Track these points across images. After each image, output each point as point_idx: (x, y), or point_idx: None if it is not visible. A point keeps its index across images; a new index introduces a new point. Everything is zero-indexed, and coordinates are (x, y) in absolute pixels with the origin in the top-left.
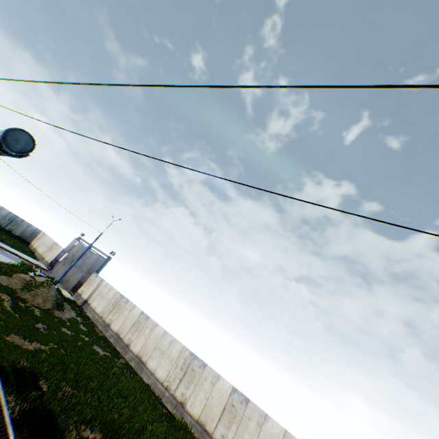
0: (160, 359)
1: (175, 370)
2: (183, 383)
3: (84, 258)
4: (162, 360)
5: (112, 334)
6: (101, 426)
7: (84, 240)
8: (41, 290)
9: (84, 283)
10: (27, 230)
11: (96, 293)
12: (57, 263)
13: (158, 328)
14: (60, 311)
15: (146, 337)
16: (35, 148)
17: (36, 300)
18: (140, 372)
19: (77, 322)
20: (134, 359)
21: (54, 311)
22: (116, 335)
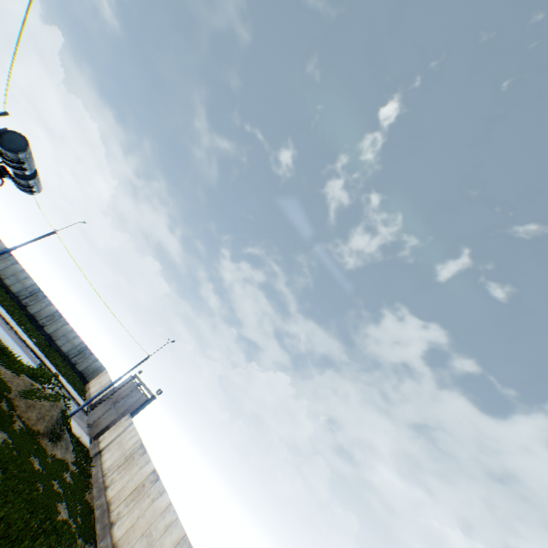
0: None
1: None
2: None
3: (127, 397)
4: None
5: (103, 502)
6: None
7: (138, 378)
8: (43, 403)
9: (111, 427)
10: (91, 366)
11: (116, 440)
12: (99, 403)
13: (161, 498)
14: (52, 442)
15: (141, 511)
16: (27, 151)
17: (28, 412)
18: None
19: (65, 466)
20: None
21: (44, 438)
22: (107, 505)
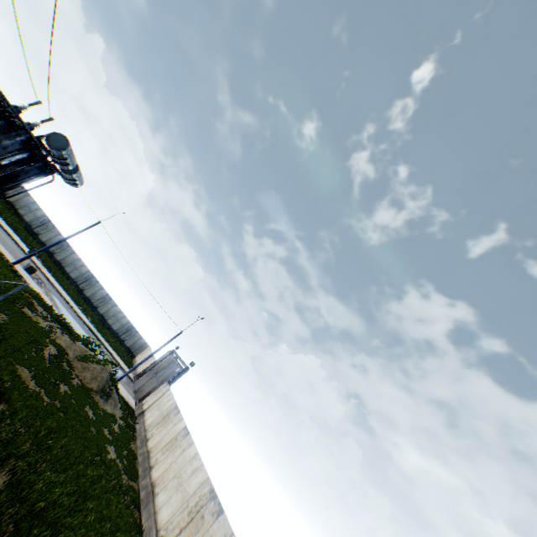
0: (173, 492)
1: (181, 512)
2: (181, 535)
3: (166, 369)
4: (175, 494)
5: (144, 451)
6: (14, 484)
7: (175, 352)
8: (95, 366)
9: (152, 393)
10: (136, 342)
11: (156, 403)
12: (143, 373)
13: (190, 448)
14: (103, 399)
15: (173, 458)
16: (68, 149)
17: (83, 373)
18: (143, 507)
19: (113, 419)
20: (147, 487)
21: (96, 395)
22: (147, 453)
